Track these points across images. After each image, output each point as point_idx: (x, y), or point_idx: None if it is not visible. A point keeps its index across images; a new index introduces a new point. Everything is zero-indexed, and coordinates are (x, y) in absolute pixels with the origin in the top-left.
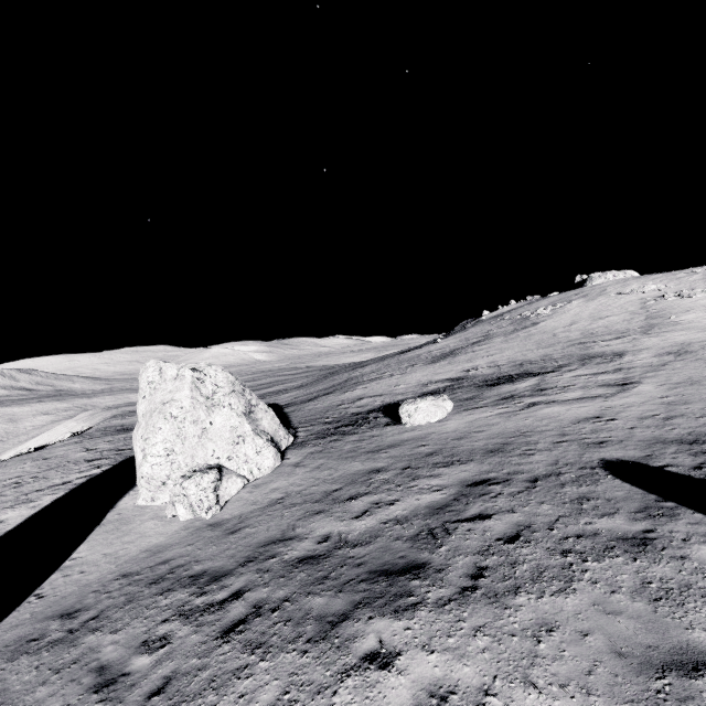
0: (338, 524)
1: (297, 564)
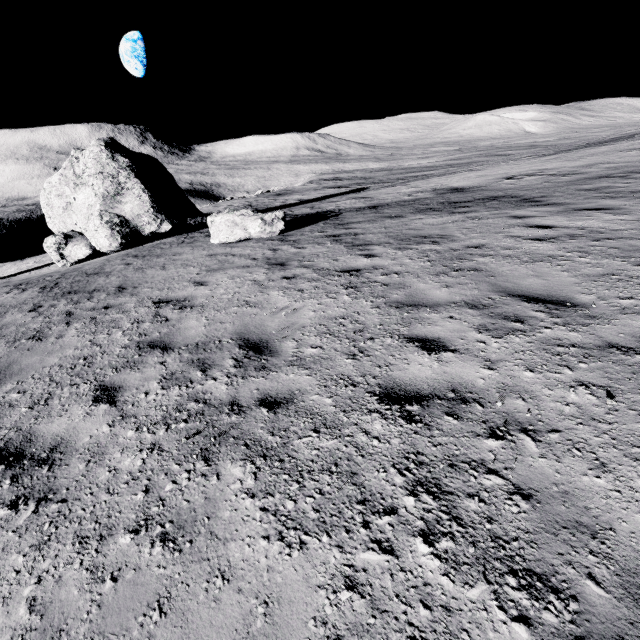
0: None
1: None
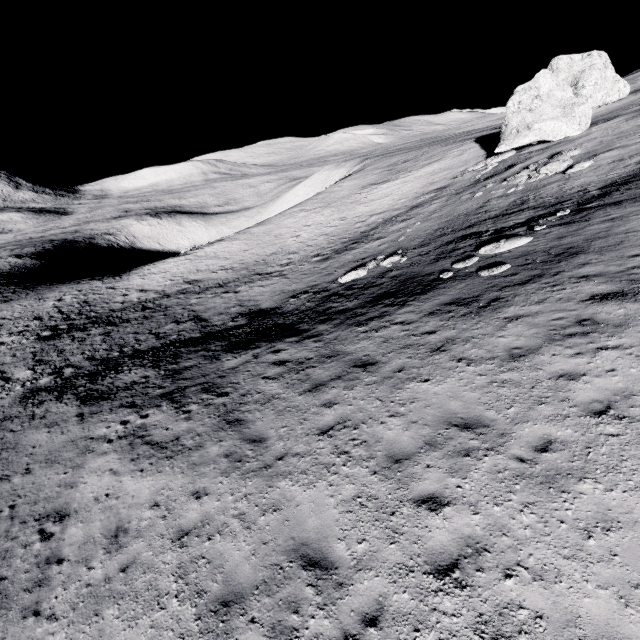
0: None
1: None
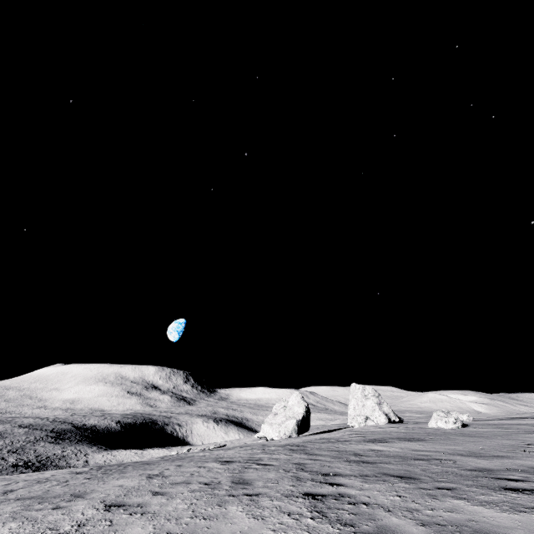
0: None
1: None
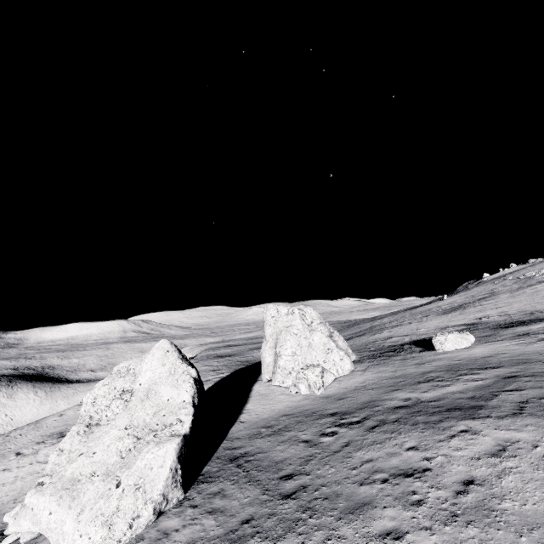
0: (413, 394)
1: (395, 408)
